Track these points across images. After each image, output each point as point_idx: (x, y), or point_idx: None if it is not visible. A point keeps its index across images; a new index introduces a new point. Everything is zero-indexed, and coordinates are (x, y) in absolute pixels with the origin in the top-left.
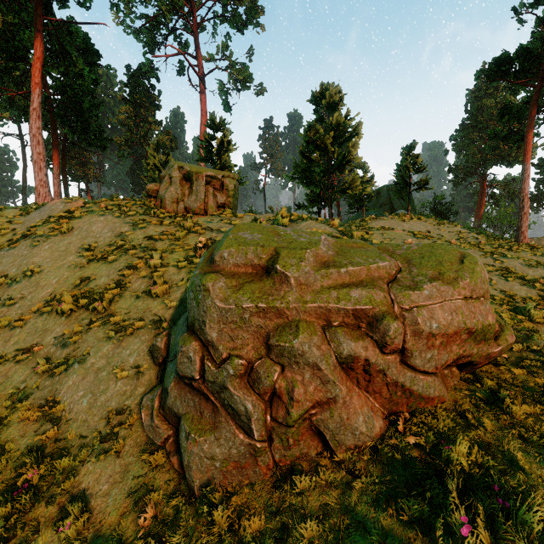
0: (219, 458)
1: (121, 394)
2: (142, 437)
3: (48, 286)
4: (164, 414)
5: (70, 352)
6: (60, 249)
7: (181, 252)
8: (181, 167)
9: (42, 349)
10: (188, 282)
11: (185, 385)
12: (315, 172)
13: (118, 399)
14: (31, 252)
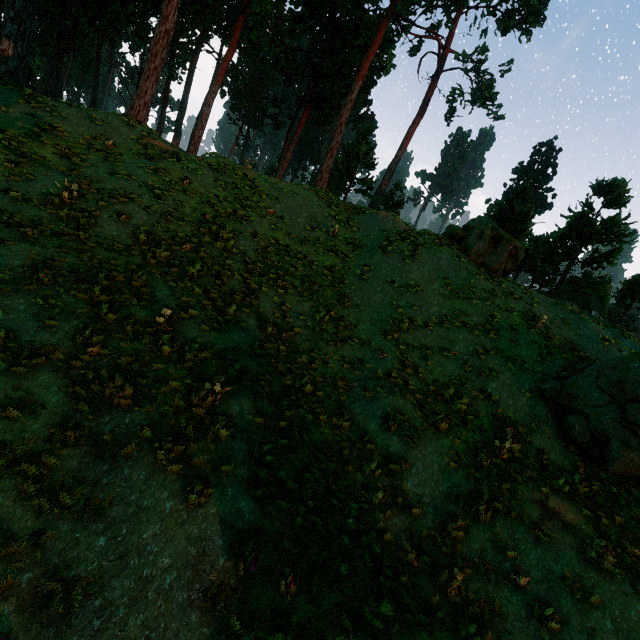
0: (634, 462)
1: (529, 406)
2: (553, 434)
3: (432, 304)
4: (592, 431)
5: (482, 365)
6: (426, 274)
7: (517, 316)
8: (495, 229)
9: (457, 354)
10: (540, 347)
11: (620, 424)
12: (561, 256)
13: (529, 407)
14: (404, 267)
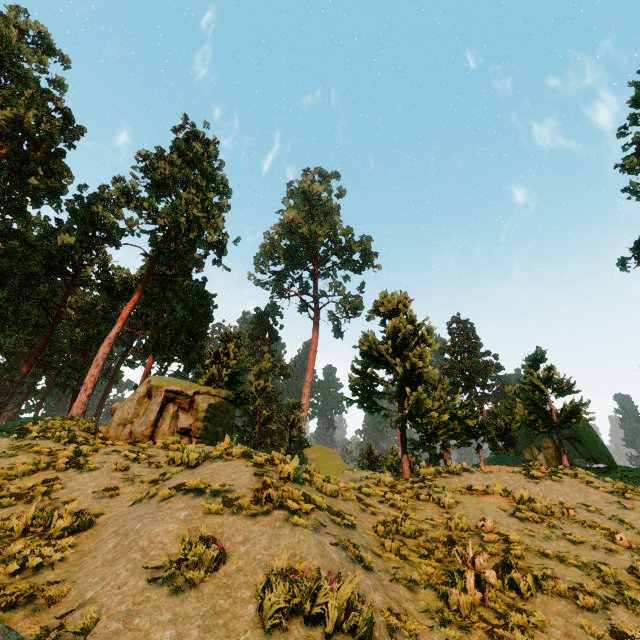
0: None
1: None
2: None
3: None
4: None
5: None
6: None
7: None
8: (150, 381)
9: None
10: None
11: None
12: (377, 393)
13: None
14: None
